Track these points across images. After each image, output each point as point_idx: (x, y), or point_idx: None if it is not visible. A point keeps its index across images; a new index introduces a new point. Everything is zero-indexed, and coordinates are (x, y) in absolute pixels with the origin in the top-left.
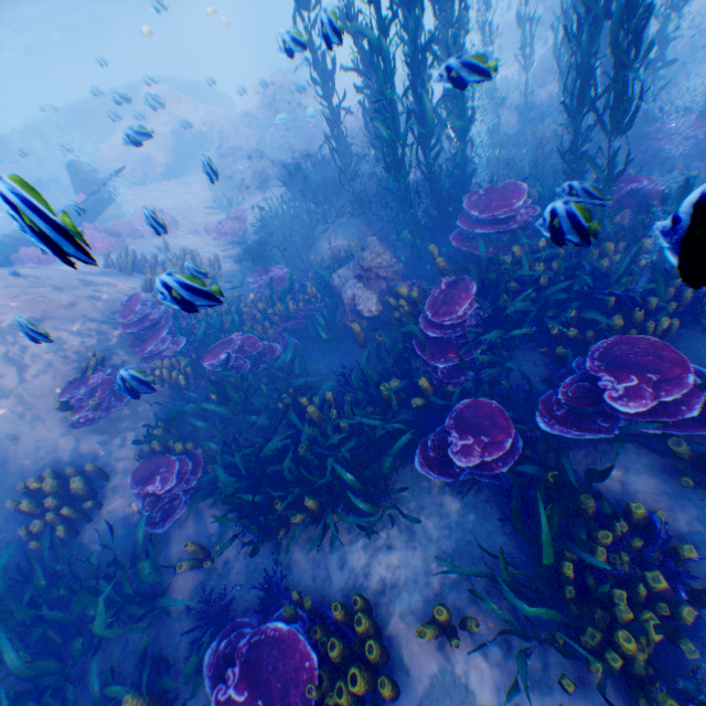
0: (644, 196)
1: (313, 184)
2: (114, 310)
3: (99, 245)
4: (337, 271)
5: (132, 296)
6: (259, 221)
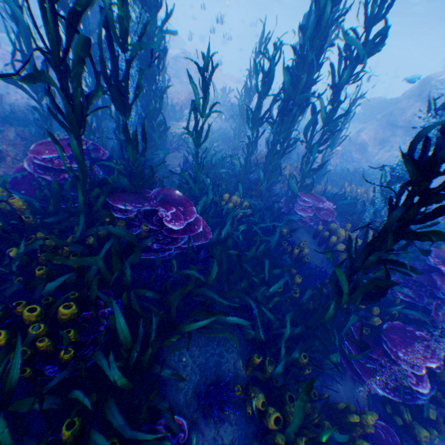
0: (163, 224)
1: None
2: None
3: None
4: None
5: None
6: None
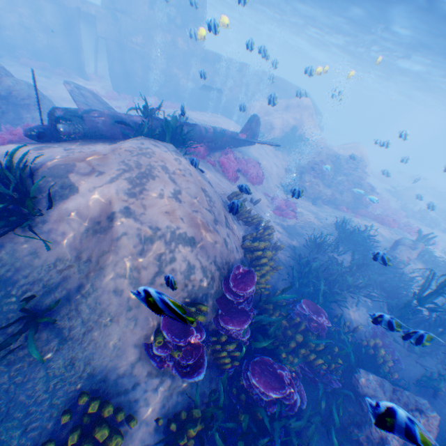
0: None
1: (359, 249)
2: (226, 259)
3: (230, 172)
4: (368, 374)
5: (249, 270)
6: (314, 239)
